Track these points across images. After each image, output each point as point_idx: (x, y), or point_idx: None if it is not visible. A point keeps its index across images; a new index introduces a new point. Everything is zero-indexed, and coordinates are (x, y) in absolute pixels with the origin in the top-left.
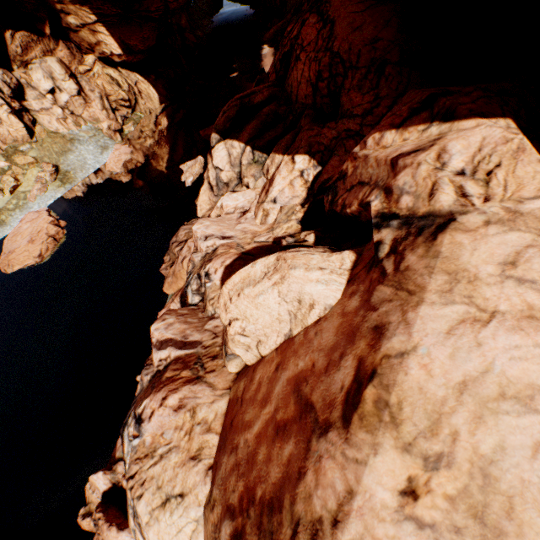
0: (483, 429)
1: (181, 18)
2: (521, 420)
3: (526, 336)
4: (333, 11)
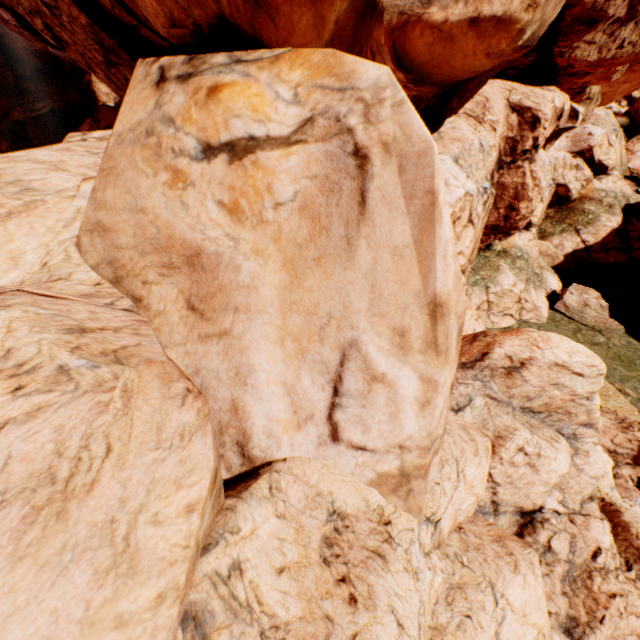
0: (7, 164)
1: (2, 143)
2: (33, 165)
3: (60, 153)
4: (102, 116)
